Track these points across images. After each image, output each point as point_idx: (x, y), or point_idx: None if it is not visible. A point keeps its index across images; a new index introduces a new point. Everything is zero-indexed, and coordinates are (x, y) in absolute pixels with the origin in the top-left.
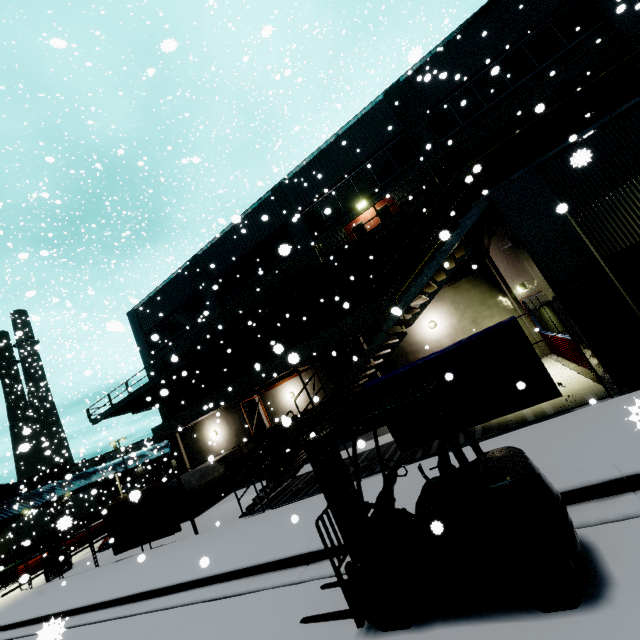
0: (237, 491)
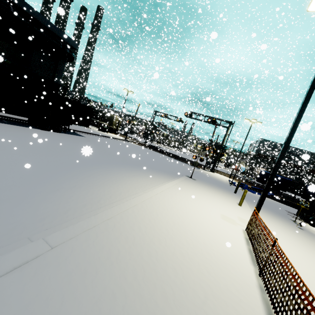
0: None
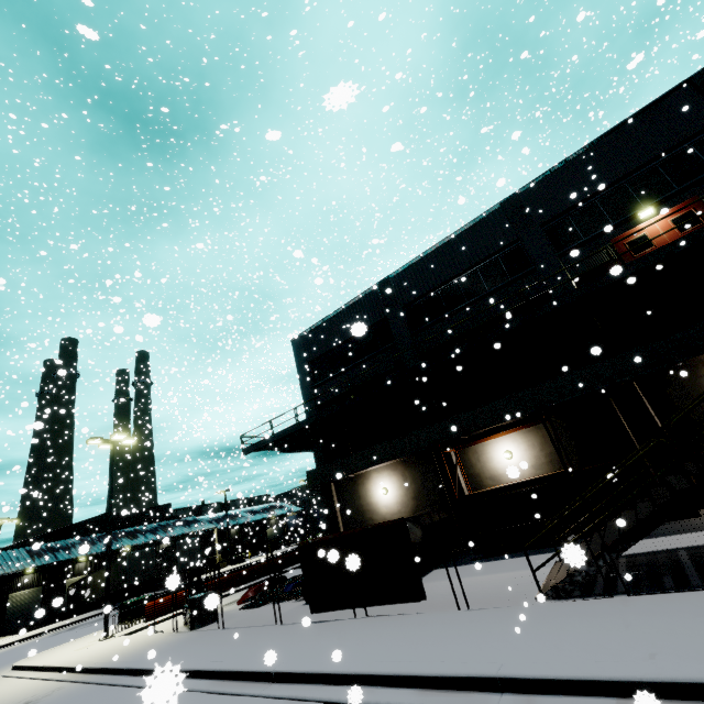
0: (441, 569)
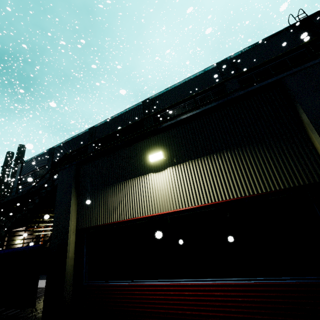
0: None
